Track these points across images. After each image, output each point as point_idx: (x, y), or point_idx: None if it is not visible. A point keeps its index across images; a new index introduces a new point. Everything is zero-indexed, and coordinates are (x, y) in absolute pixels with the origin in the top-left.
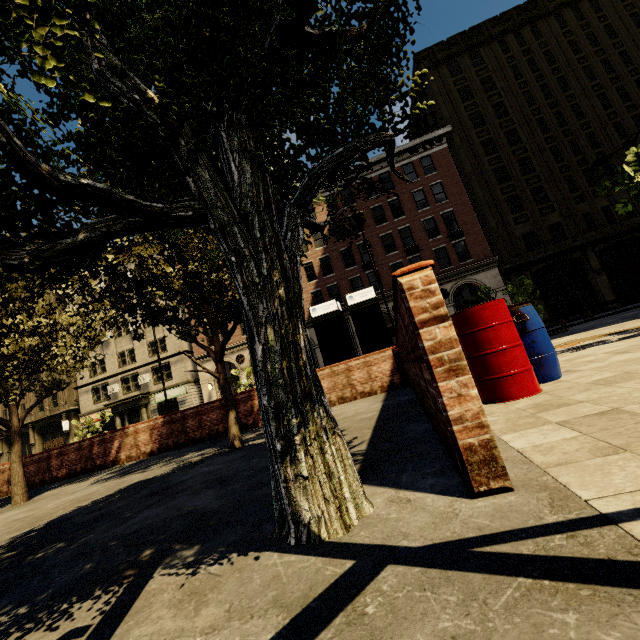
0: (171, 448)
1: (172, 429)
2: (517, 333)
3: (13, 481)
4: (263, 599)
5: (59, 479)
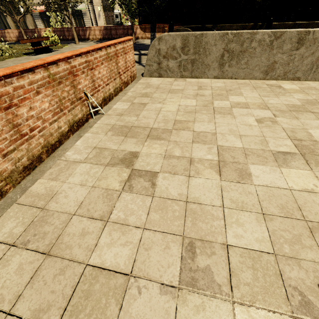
0: (107, 39)
1: (107, 32)
2: None
3: (75, 37)
4: None
5: (69, 40)
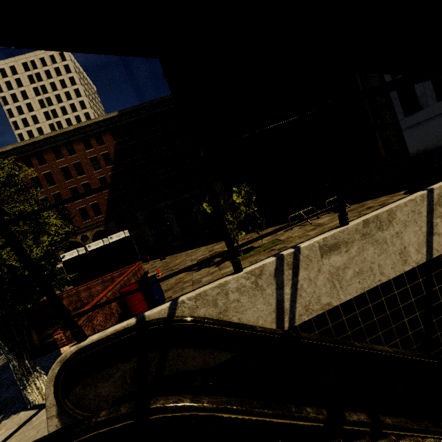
0: None
1: None
2: (140, 297)
3: None
4: (15, 424)
5: None
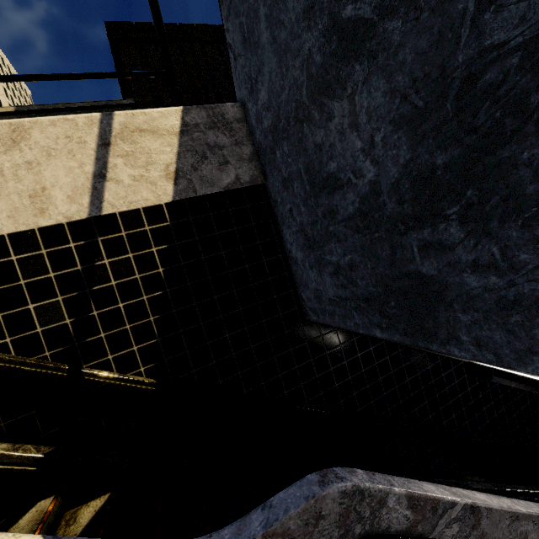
0: None
1: None
2: None
3: None
4: None
5: None
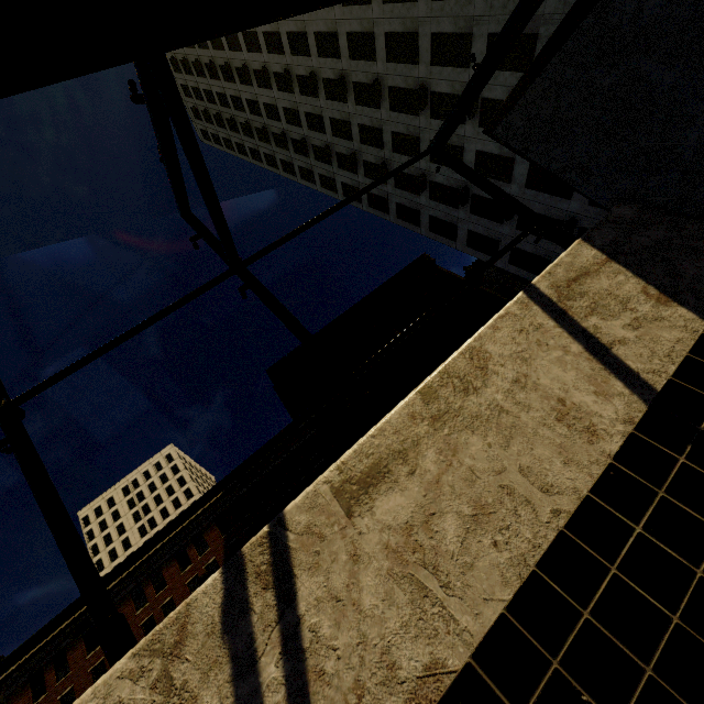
0: None
1: None
2: None
3: None
4: None
5: None
